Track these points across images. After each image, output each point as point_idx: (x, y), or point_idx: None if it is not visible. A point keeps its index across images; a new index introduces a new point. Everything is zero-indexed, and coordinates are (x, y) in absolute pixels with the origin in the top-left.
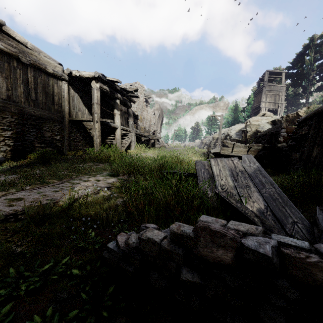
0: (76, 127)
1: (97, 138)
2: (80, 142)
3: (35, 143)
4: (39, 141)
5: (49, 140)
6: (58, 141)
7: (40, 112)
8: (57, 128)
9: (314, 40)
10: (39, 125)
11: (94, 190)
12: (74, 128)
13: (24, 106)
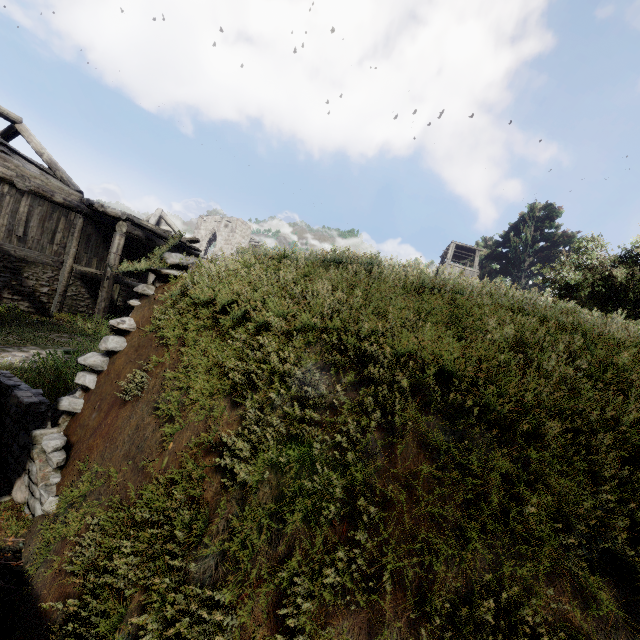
0: (83, 279)
1: (103, 301)
2: (85, 301)
3: (3, 292)
4: (12, 291)
5: (29, 292)
6: (44, 295)
7: (26, 252)
8: (48, 277)
9: (532, 211)
10: (19, 269)
11: (16, 360)
12: (80, 280)
13: (3, 242)
